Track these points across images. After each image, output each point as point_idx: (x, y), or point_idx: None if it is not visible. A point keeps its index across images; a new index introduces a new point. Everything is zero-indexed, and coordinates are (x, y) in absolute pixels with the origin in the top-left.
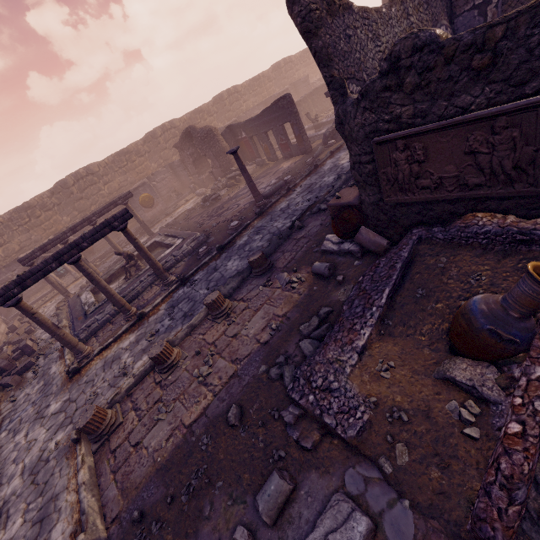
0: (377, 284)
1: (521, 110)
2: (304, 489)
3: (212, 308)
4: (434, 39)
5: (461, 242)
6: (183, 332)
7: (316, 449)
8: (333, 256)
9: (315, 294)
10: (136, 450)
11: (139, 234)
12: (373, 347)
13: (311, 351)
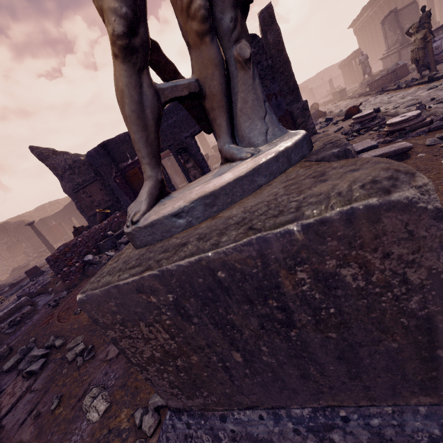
0: None
1: None
2: None
3: None
4: (80, 159)
5: None
6: None
7: None
8: None
9: None
10: None
11: None
12: None
13: None
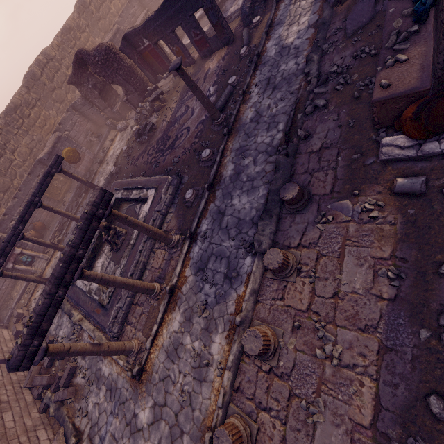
0: None
1: None
2: None
3: (280, 270)
4: None
5: None
6: (250, 302)
7: None
8: (406, 164)
9: (421, 220)
10: None
11: (84, 192)
12: None
13: None
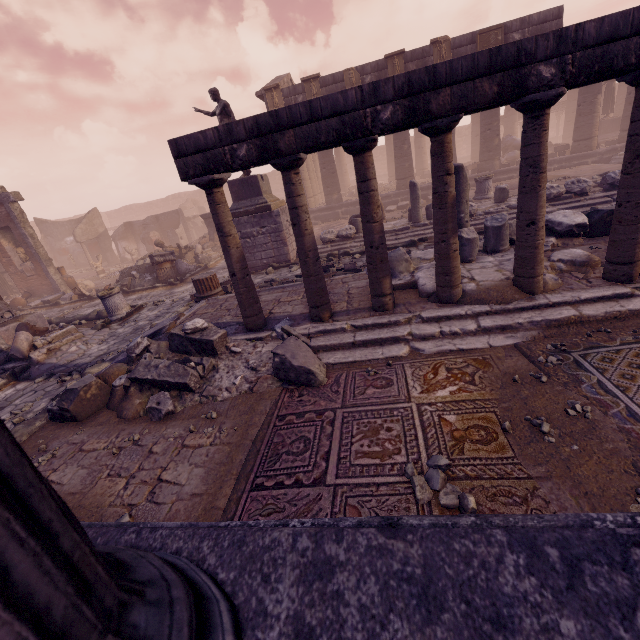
0: None
1: None
2: None
3: None
4: None
5: None
6: None
7: None
8: None
9: None
10: None
11: None
12: None
13: None
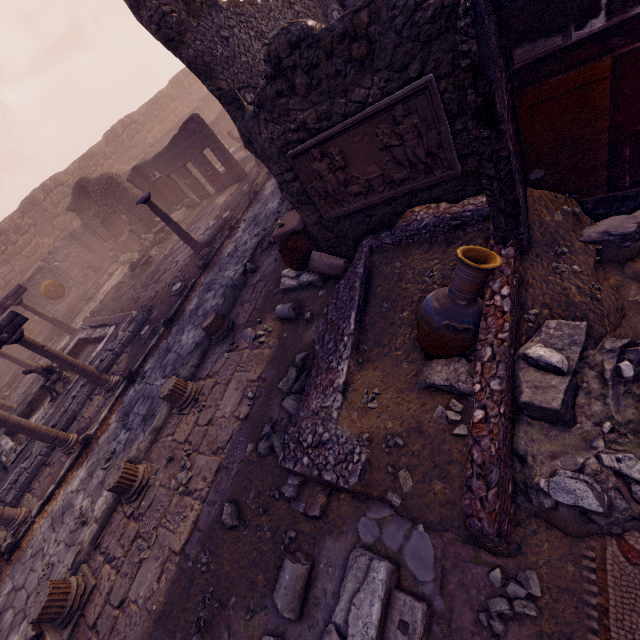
0: (342, 311)
1: (412, 96)
2: (323, 562)
3: (172, 399)
4: (308, 32)
5: (409, 242)
6: (146, 442)
7: (326, 512)
8: (296, 293)
9: (287, 342)
10: (122, 610)
11: (56, 335)
12: (355, 380)
13: (297, 408)
